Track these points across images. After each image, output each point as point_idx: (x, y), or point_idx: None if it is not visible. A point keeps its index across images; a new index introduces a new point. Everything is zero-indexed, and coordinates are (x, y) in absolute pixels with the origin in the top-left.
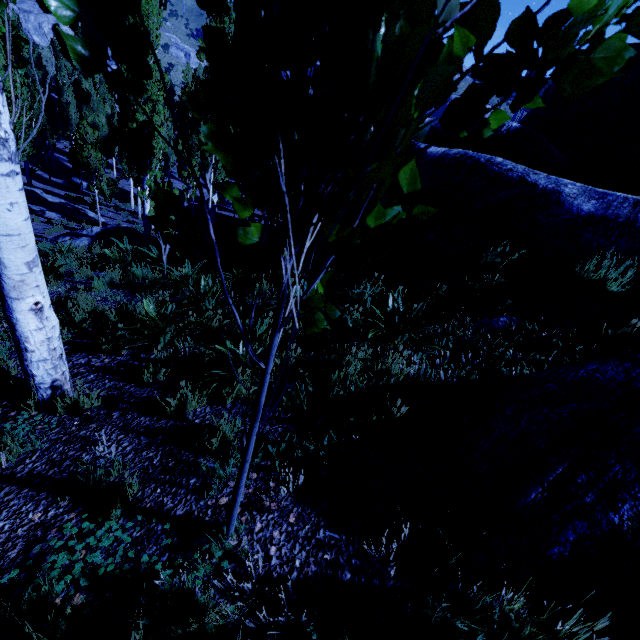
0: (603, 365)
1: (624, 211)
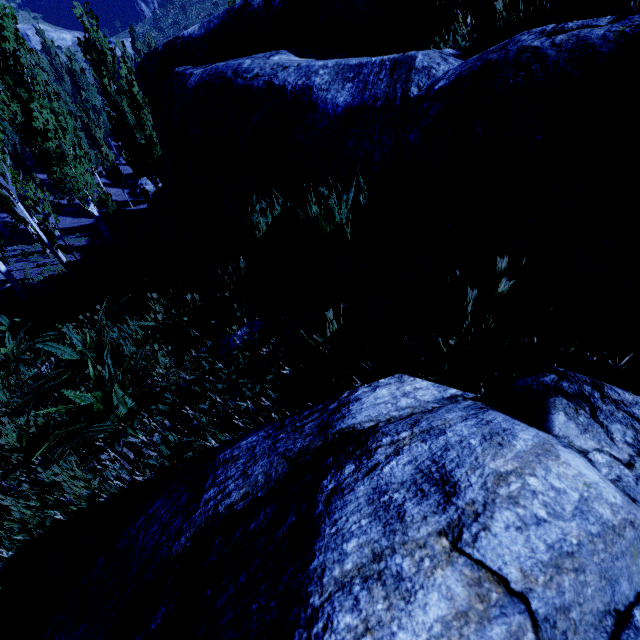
0: (165, 501)
1: (381, 86)
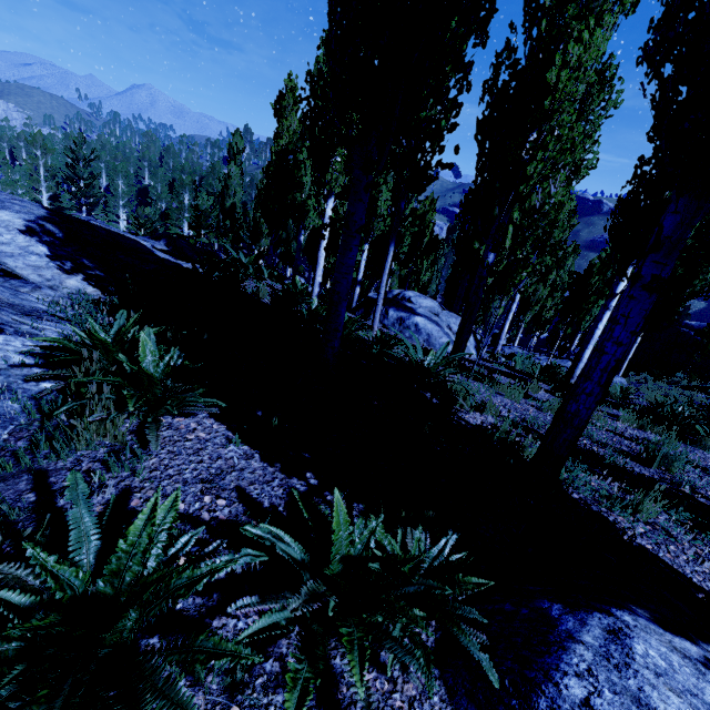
0: None
1: None
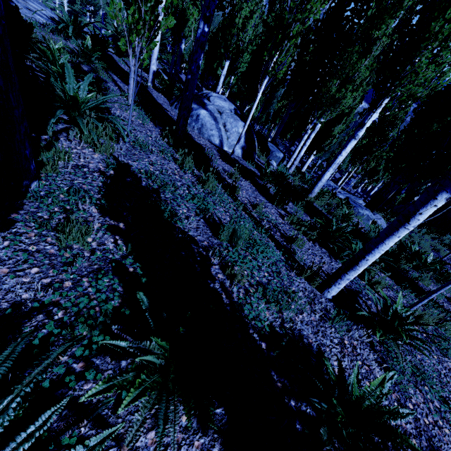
0: None
1: None
